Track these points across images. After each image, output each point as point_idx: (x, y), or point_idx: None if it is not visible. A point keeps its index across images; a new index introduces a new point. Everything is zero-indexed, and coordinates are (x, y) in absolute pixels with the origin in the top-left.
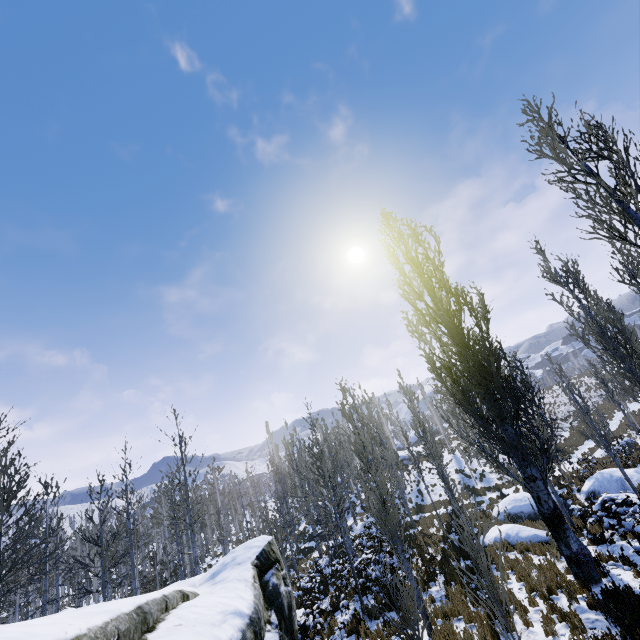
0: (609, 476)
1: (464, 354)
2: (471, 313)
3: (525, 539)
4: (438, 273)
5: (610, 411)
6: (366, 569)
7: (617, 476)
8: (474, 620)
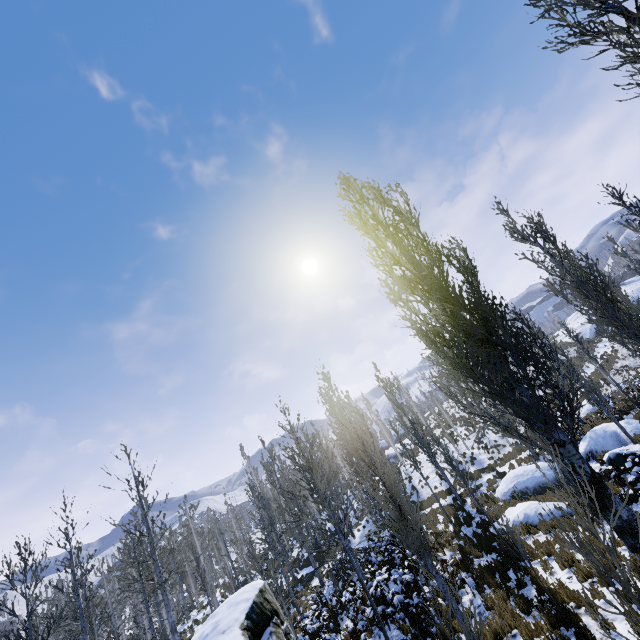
0: (603, 432)
1: (457, 317)
2: (459, 267)
3: (546, 516)
4: (414, 229)
5: None
6: (384, 594)
7: (610, 431)
8: (540, 636)
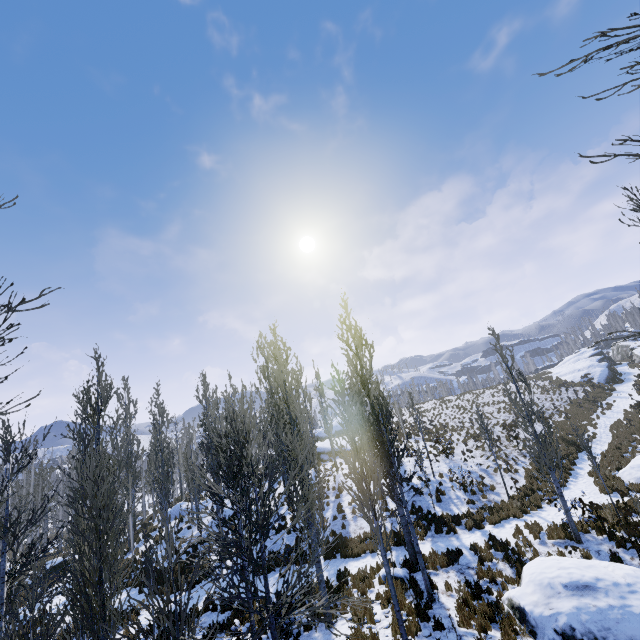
0: None
1: None
2: None
3: None
4: None
5: (589, 417)
6: None
7: None
8: None
